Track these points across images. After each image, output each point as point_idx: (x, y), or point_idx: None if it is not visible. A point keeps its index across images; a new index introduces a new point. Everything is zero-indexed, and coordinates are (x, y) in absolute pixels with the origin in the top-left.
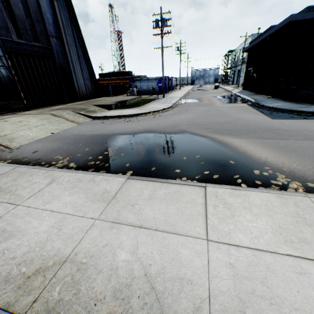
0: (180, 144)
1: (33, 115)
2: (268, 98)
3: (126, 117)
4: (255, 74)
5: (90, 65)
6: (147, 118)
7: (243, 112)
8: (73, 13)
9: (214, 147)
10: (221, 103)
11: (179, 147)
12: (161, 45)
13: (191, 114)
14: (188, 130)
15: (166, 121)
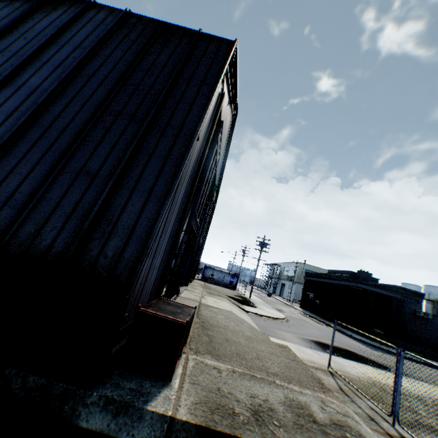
0: (355, 355)
1: (216, 298)
2: (343, 328)
3: (270, 318)
4: (319, 301)
5: (201, 251)
6: (290, 325)
7: (345, 337)
8: (211, 217)
9: (373, 361)
10: (314, 323)
11: (357, 356)
12: (259, 257)
13: (313, 329)
14: (339, 345)
15: (310, 332)
